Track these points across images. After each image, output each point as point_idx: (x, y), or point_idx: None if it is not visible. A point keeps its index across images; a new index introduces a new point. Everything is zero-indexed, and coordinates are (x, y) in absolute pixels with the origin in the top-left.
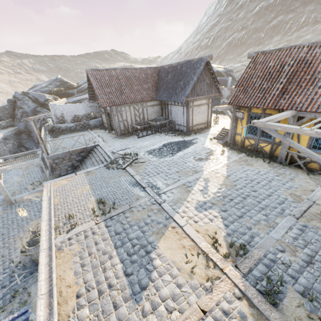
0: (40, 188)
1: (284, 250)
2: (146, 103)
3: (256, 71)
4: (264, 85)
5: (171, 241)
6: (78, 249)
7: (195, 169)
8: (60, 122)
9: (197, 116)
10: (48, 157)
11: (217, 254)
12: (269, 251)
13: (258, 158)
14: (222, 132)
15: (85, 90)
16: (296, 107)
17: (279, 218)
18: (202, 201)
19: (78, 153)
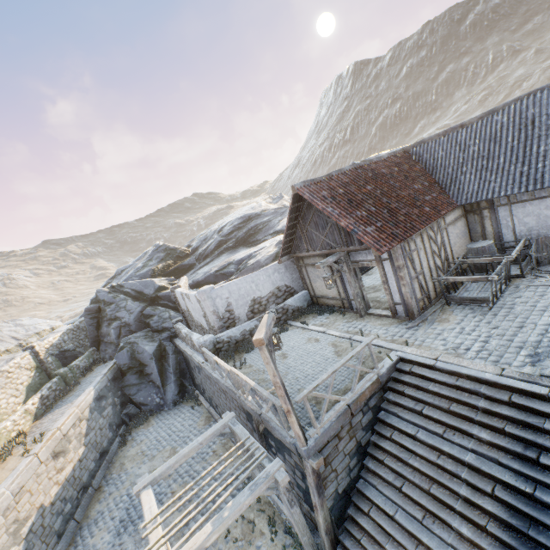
0: None
1: None
2: (443, 219)
3: None
4: None
5: None
6: None
7: None
8: (226, 325)
9: None
10: (309, 448)
11: None
12: None
13: None
14: None
15: (212, 252)
16: None
17: None
18: None
19: (363, 403)
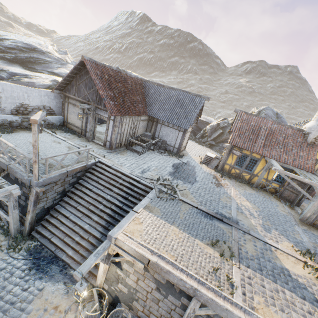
0: (104, 243)
1: (315, 246)
2: (141, 117)
3: (244, 125)
4: (251, 136)
5: (287, 261)
6: (262, 299)
7: (226, 195)
8: None
9: (185, 140)
10: (39, 182)
11: (309, 260)
12: (313, 249)
13: (242, 183)
14: (206, 158)
15: None
16: (274, 157)
17: (295, 228)
18: (261, 224)
19: (75, 173)
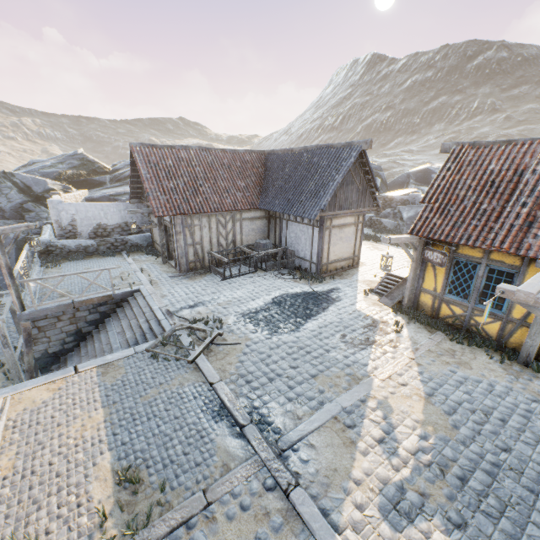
0: None
1: None
2: (241, 214)
3: (463, 177)
4: (484, 204)
5: None
6: None
7: (351, 370)
8: (66, 236)
9: (337, 245)
10: (23, 314)
11: None
12: None
13: (474, 346)
14: (387, 281)
15: (125, 178)
16: None
17: None
18: (394, 482)
19: (93, 307)
